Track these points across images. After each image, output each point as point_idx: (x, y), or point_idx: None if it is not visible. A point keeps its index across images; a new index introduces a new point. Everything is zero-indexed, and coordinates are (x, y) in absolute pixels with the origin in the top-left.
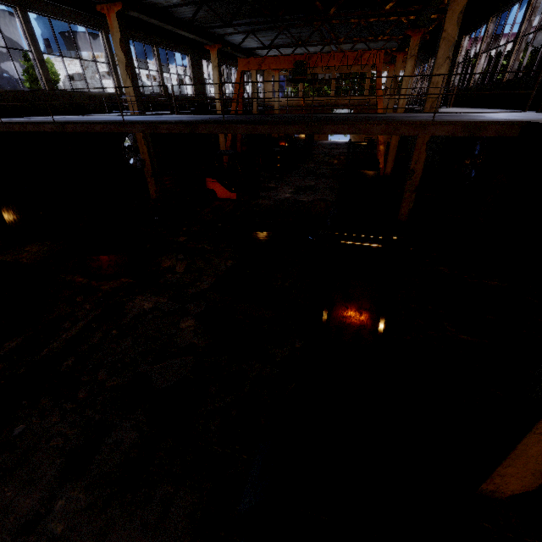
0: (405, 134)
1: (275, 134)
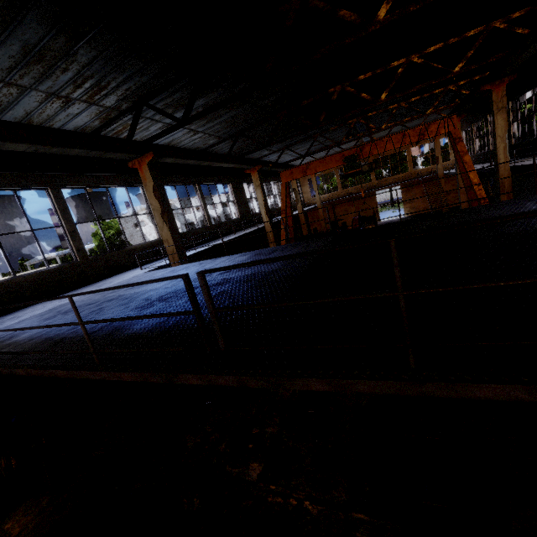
0: None
1: (323, 228)
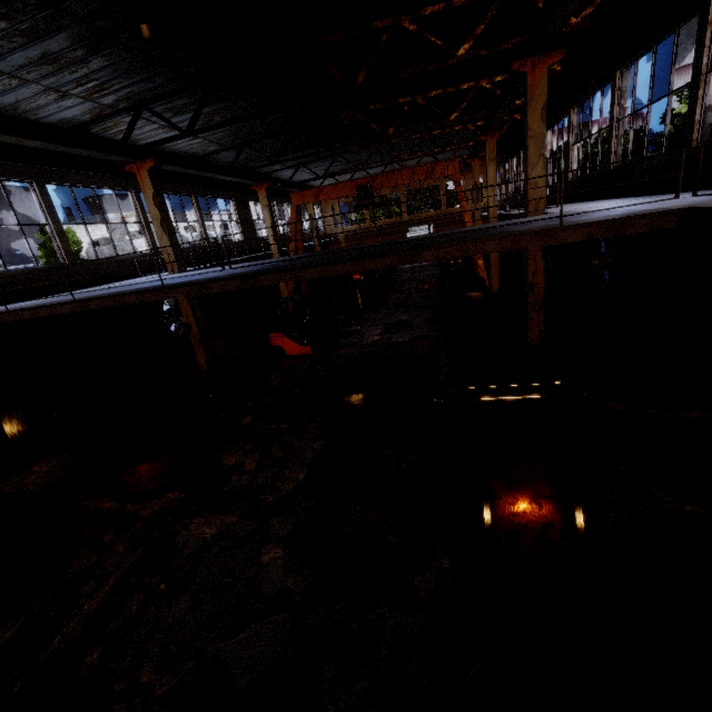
0: (528, 246)
1: None
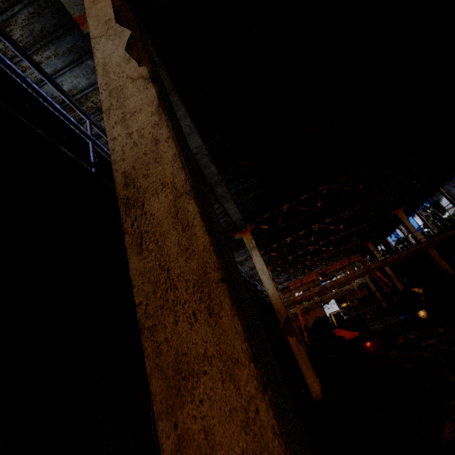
0: None
1: None
